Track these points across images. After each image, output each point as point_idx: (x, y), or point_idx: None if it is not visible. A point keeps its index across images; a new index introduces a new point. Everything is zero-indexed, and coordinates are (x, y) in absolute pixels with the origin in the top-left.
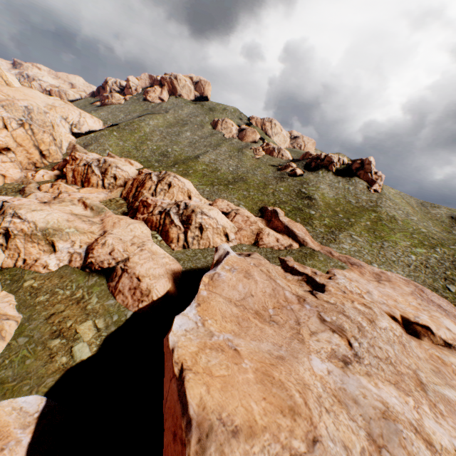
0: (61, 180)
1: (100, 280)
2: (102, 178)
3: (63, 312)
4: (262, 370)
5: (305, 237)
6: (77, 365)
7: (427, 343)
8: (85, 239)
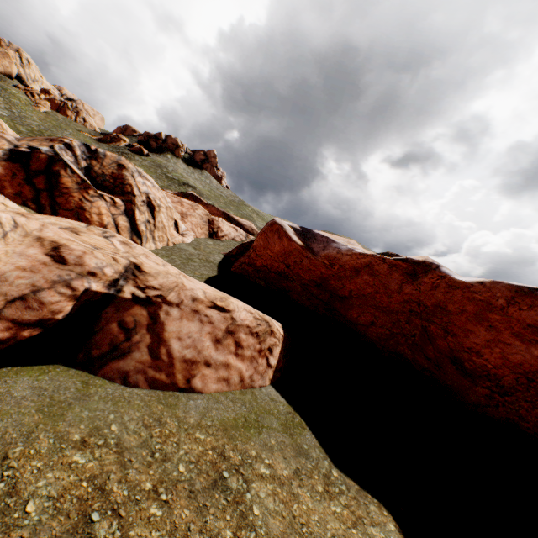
0: None
1: (49, 380)
2: None
3: None
4: None
5: (252, 225)
6: None
7: None
8: None
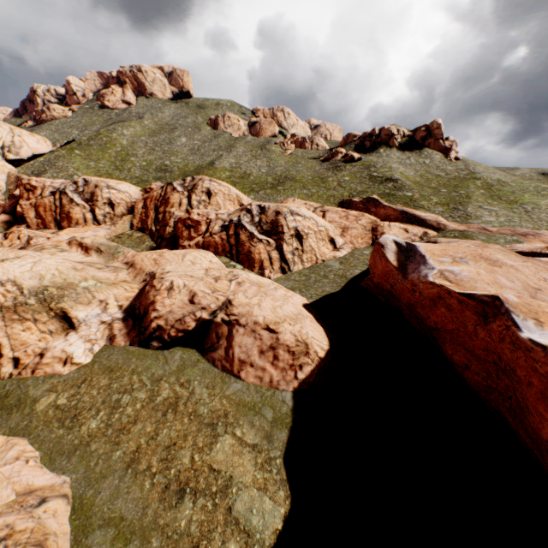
0: (17, 227)
1: (187, 355)
2: (91, 208)
3: (155, 438)
4: None
5: (438, 218)
6: None
7: None
8: (122, 292)
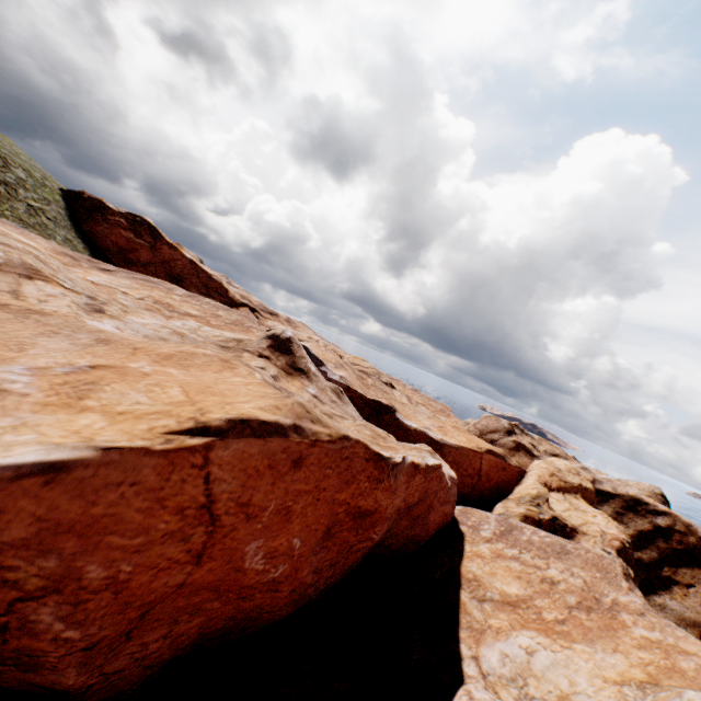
0: None
1: None
2: None
3: None
4: (158, 358)
5: None
6: None
7: None
8: None
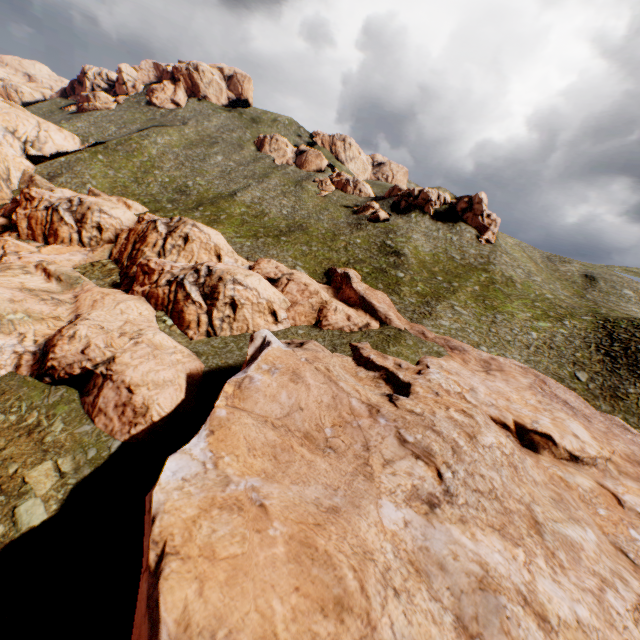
0: (9, 234)
1: (68, 394)
2: (78, 229)
3: (2, 451)
4: (300, 537)
5: (388, 312)
6: (22, 536)
7: (547, 458)
8: (44, 329)
